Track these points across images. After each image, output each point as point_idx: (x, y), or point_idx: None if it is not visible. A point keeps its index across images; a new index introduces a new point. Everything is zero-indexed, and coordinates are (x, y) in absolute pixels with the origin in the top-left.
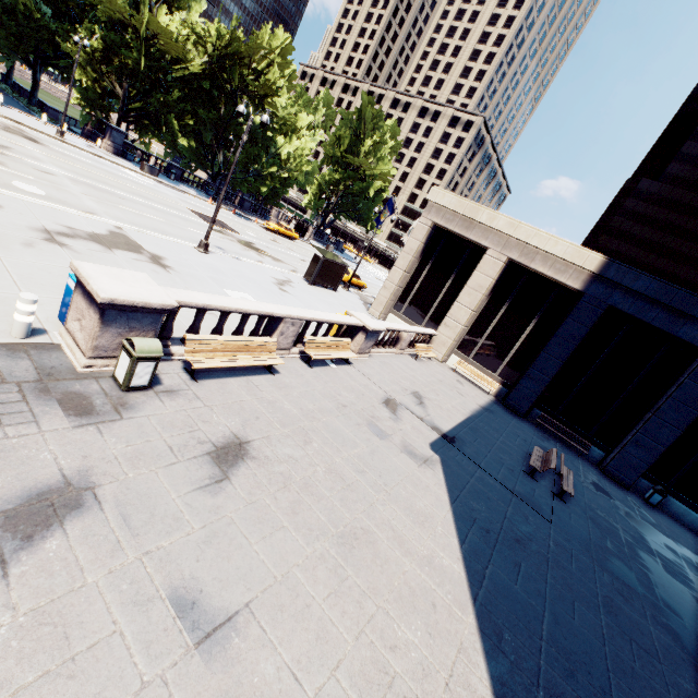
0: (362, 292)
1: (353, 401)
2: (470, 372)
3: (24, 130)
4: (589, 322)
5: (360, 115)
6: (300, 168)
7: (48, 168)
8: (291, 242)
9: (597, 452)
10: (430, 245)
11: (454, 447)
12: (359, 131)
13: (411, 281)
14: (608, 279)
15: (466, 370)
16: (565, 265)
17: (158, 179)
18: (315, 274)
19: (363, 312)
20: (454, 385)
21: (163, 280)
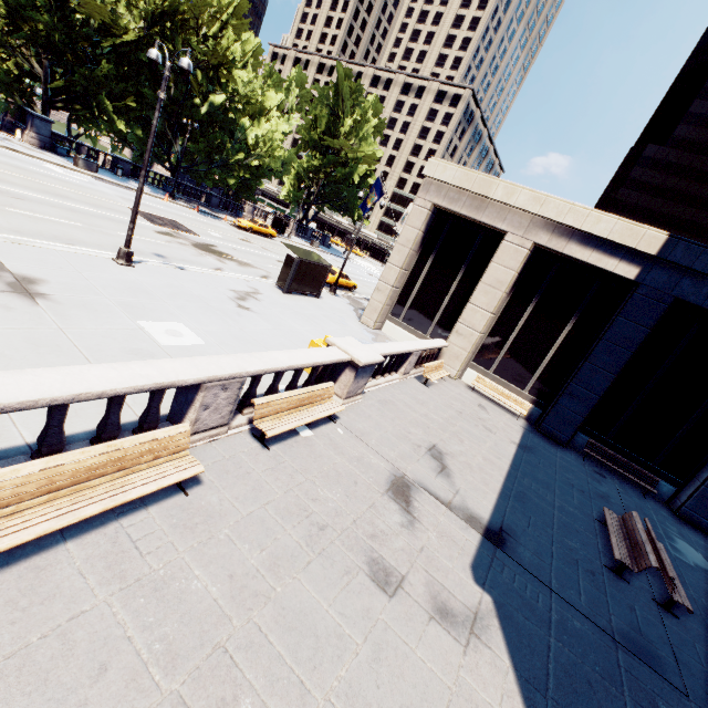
0: (352, 294)
1: (339, 508)
2: (493, 391)
3: None
4: (649, 321)
5: (336, 90)
6: (271, 154)
7: None
8: (268, 240)
9: (664, 486)
10: (430, 234)
11: (506, 556)
12: (337, 109)
13: (410, 280)
14: (672, 263)
15: (486, 387)
16: (612, 248)
17: (97, 175)
18: (290, 279)
19: (354, 322)
20: (477, 415)
21: (12, 322)
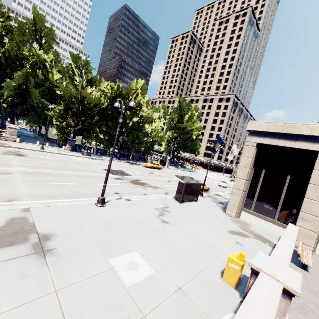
0: (209, 193)
1: None
2: None
3: (21, 150)
4: None
5: (180, 106)
6: (157, 135)
7: (11, 170)
8: (160, 171)
9: None
10: (258, 158)
11: None
12: (181, 113)
13: (252, 185)
14: None
15: None
16: None
17: (90, 156)
18: (182, 195)
19: (223, 215)
20: None
21: (21, 296)
